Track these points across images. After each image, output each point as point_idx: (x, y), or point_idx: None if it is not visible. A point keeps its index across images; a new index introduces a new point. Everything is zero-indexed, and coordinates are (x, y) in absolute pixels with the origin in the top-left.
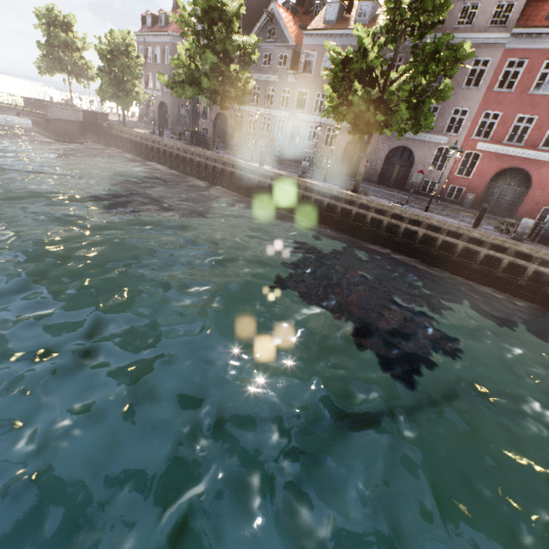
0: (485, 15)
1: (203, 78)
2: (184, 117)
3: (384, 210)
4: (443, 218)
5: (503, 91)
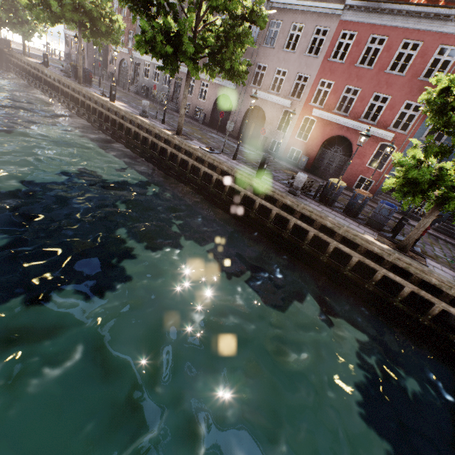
0: None
1: (53, 2)
2: (100, 61)
3: (191, 152)
4: (244, 167)
5: (336, 61)
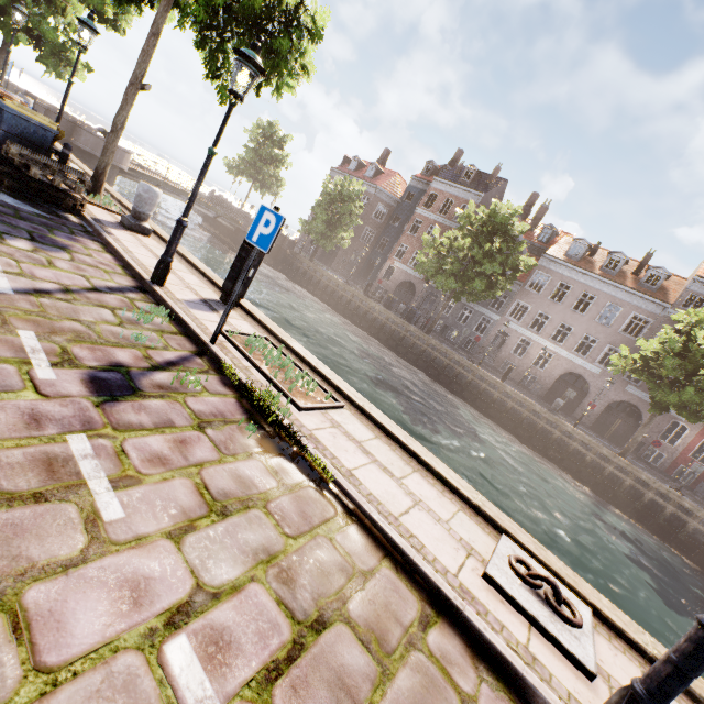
0: None
1: (477, 280)
2: (353, 263)
3: (669, 496)
4: None
5: None
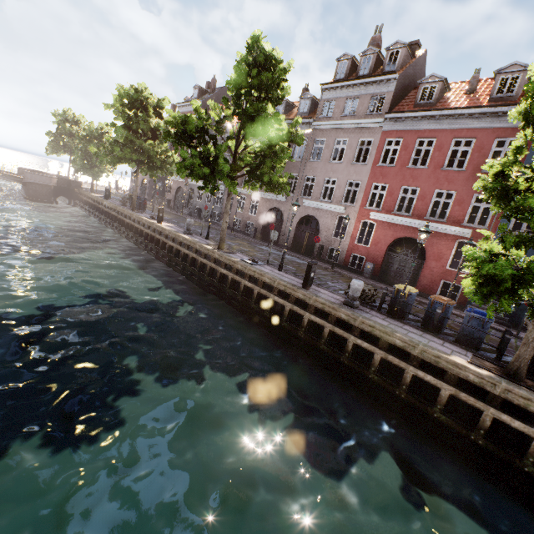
0: (364, 105)
1: (116, 148)
2: (159, 191)
3: (231, 265)
4: (290, 277)
5: (386, 165)
